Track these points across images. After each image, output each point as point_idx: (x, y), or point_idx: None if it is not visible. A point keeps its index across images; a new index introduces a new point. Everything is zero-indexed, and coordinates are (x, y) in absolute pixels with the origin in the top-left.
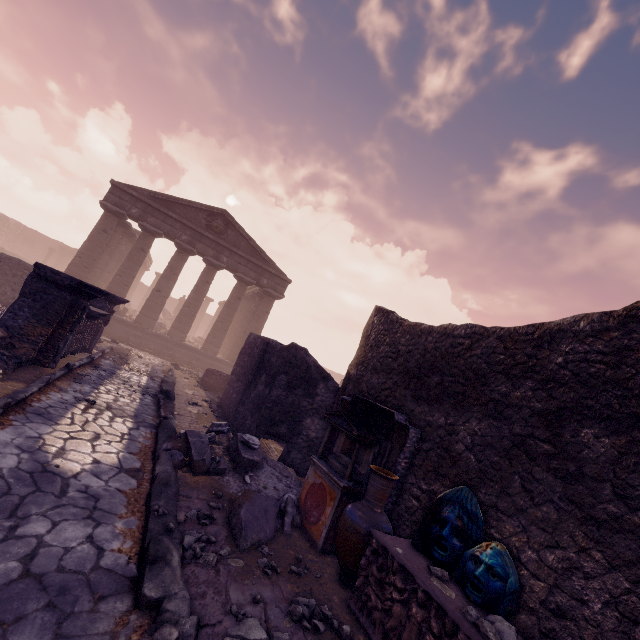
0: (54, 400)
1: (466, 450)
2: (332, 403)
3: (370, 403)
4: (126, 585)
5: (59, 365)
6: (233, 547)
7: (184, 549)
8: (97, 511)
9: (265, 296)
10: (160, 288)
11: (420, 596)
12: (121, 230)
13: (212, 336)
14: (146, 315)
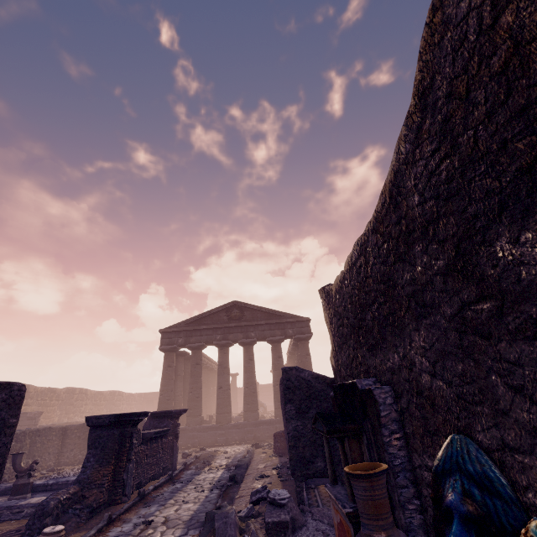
0: (110, 536)
1: (431, 378)
2: None
3: (340, 385)
4: None
5: (134, 496)
6: None
7: None
8: None
9: (298, 343)
10: (220, 385)
11: None
12: (182, 359)
13: (277, 401)
14: (221, 412)
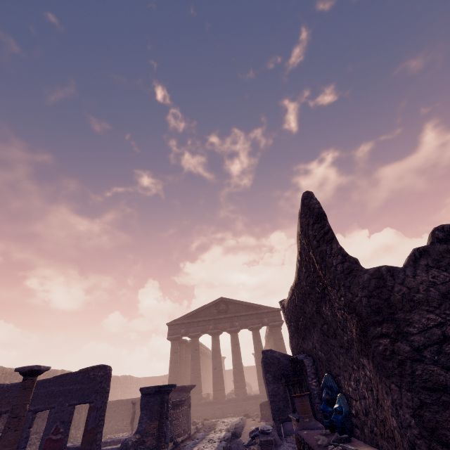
0: None
1: (320, 352)
2: None
3: (292, 359)
4: None
5: (170, 445)
6: None
7: None
8: None
9: (272, 329)
10: (215, 366)
11: (306, 447)
12: (183, 346)
13: (260, 379)
14: (216, 390)
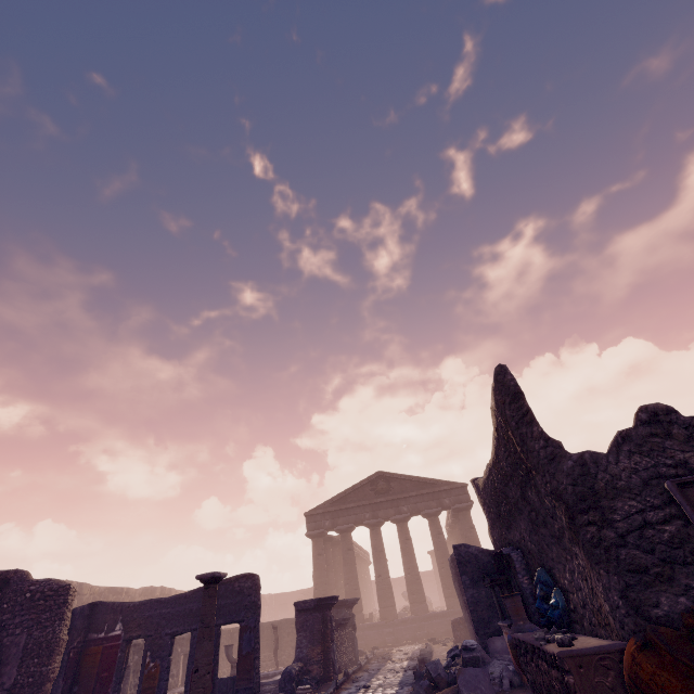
0: (345, 693)
1: (530, 544)
2: None
3: (495, 554)
4: None
5: (340, 677)
6: None
7: None
8: None
9: (458, 514)
10: (378, 572)
11: (523, 646)
12: (329, 545)
13: (445, 588)
14: (384, 606)
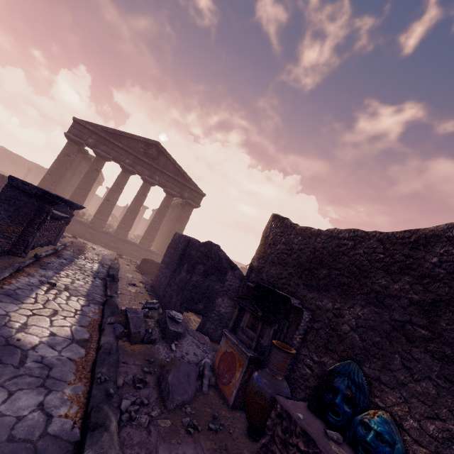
0: (22, 283)
1: (351, 330)
2: (238, 287)
3: (270, 289)
4: (69, 450)
5: (29, 255)
6: (162, 408)
7: (121, 412)
8: (49, 379)
9: (186, 205)
10: (109, 198)
11: None
12: (80, 155)
13: (147, 234)
14: (98, 218)
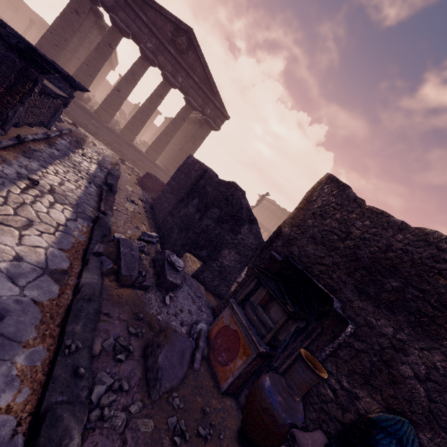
0: None
1: (415, 378)
2: (250, 243)
3: (305, 275)
4: None
5: (10, 134)
6: (145, 397)
7: (91, 402)
8: None
9: (205, 124)
10: (120, 88)
11: None
12: (93, 18)
13: (155, 144)
14: (105, 109)
